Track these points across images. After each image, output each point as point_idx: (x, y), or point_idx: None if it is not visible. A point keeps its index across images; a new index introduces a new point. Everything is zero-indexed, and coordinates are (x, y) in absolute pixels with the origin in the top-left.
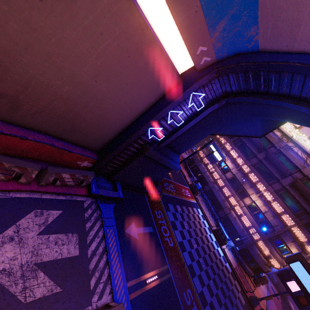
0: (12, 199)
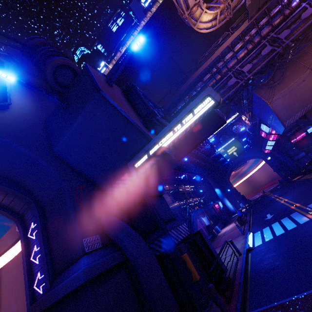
0: None
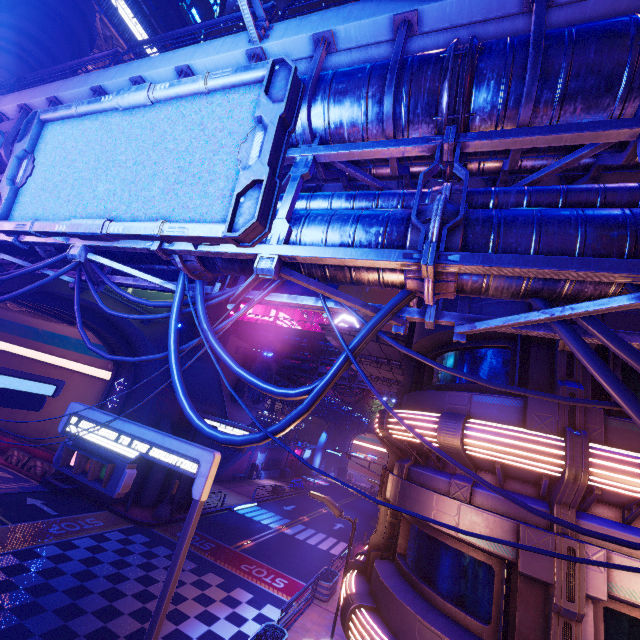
0: (6, 469)
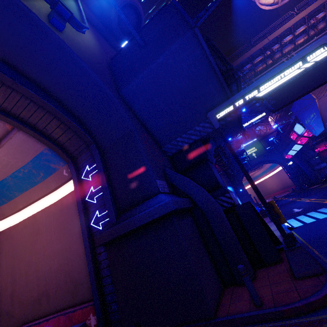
0: None
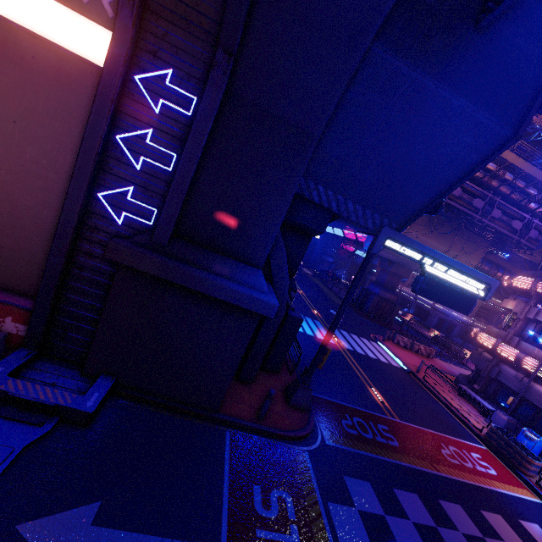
0: None
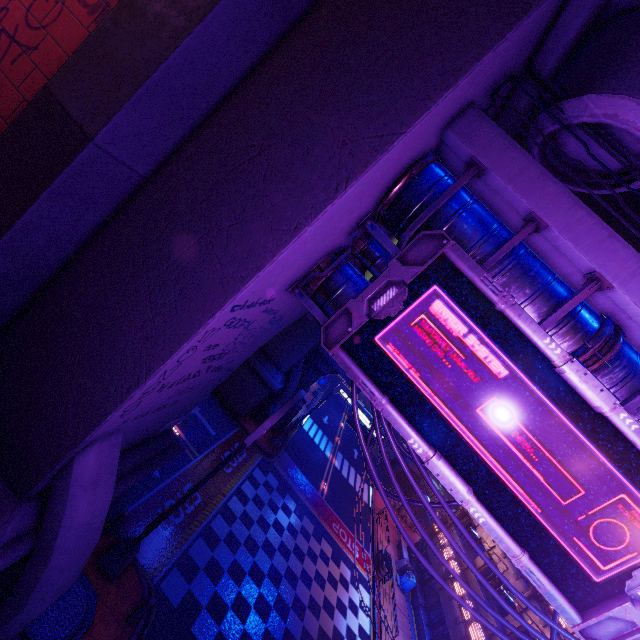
0: None
